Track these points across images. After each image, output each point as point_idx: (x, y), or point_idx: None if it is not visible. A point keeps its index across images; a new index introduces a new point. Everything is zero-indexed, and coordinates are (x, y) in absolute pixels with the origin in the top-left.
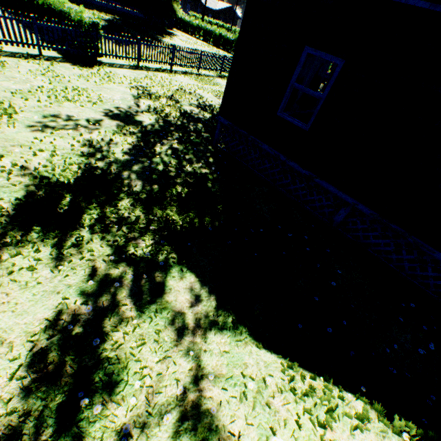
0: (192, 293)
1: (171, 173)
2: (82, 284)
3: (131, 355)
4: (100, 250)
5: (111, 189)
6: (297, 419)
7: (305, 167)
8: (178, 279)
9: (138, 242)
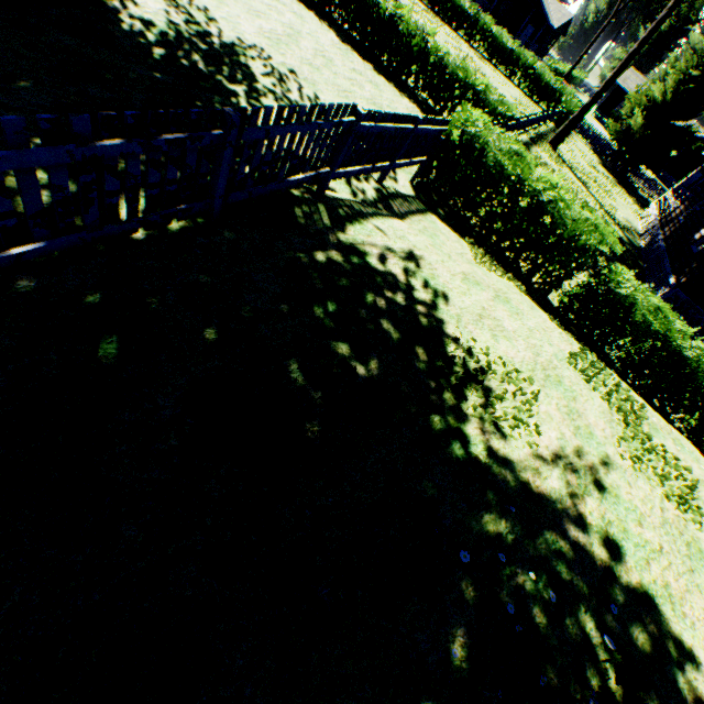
0: None
1: None
2: None
3: None
4: None
5: None
6: None
7: None
8: None
9: None
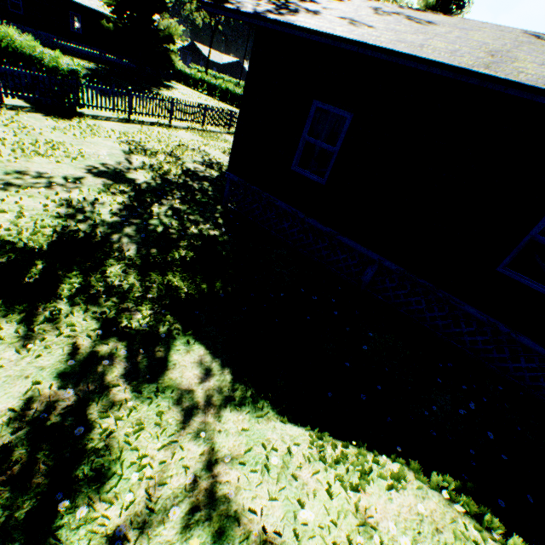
0: (202, 368)
1: (173, 236)
2: (59, 365)
3: (126, 444)
4: (83, 324)
5: (98, 254)
6: (328, 488)
7: (326, 224)
8: (184, 352)
9: (133, 313)
